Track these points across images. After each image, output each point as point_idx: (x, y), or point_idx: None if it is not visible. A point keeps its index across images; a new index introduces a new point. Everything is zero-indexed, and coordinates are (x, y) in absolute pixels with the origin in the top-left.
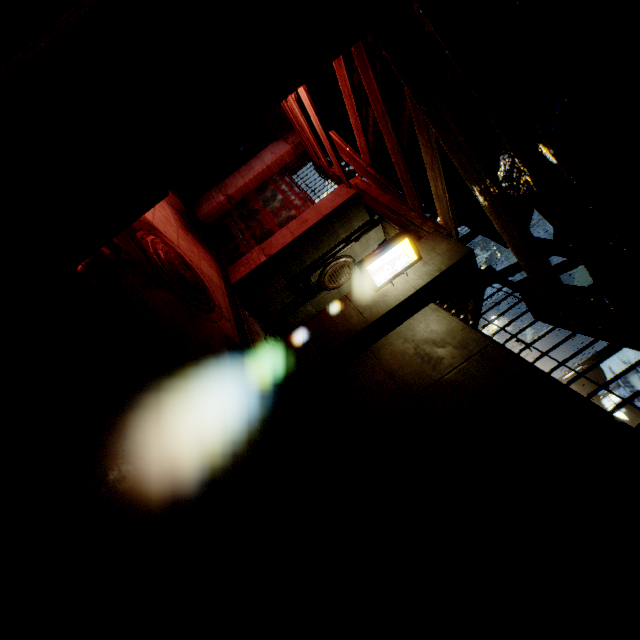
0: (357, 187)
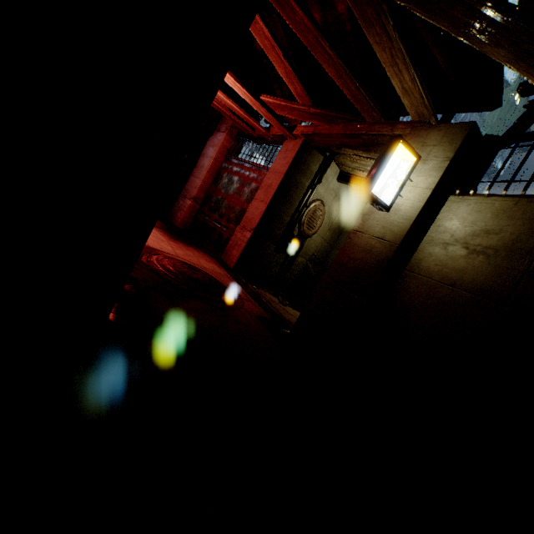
0: (303, 134)
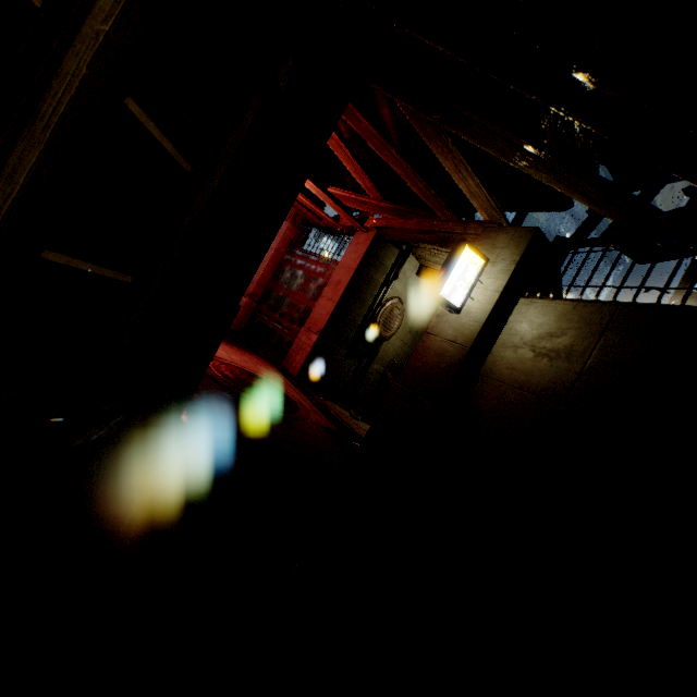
0: (375, 227)
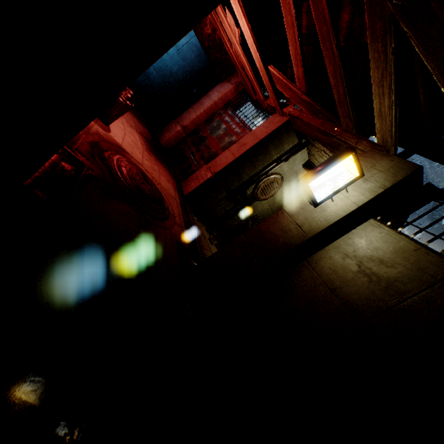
0: (290, 114)
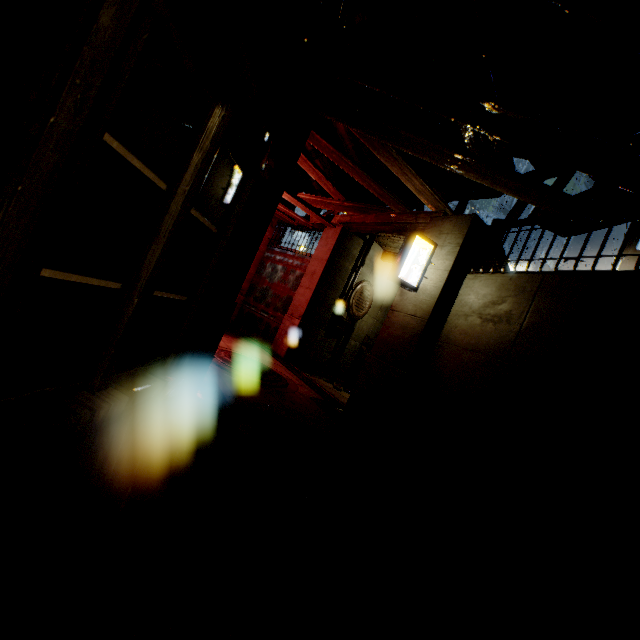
0: (341, 223)
